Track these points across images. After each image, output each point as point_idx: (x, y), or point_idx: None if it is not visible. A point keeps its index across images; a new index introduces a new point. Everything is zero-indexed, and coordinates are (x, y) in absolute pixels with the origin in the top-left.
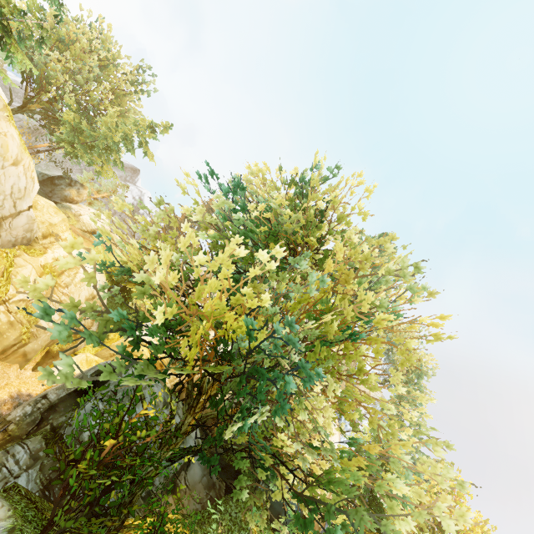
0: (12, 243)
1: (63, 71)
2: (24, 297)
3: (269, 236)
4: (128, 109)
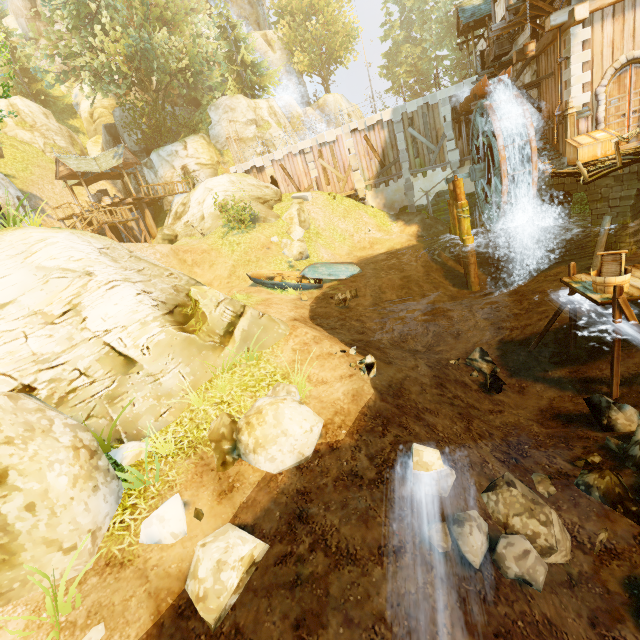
0: None
1: None
2: (42, 143)
3: None
4: None
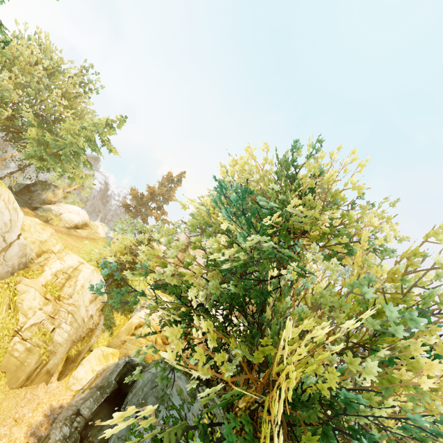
0: (10, 272)
1: (15, 87)
2: (34, 321)
3: (280, 234)
4: (82, 110)
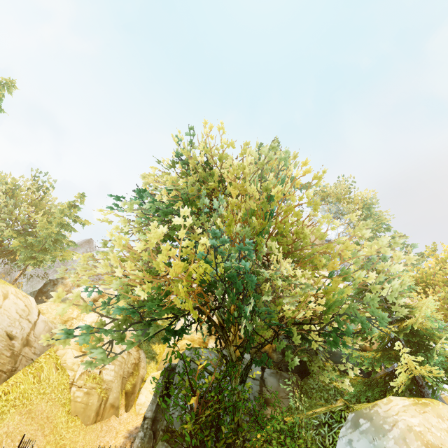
0: (46, 346)
1: None
2: (81, 371)
3: (185, 204)
4: (50, 207)
